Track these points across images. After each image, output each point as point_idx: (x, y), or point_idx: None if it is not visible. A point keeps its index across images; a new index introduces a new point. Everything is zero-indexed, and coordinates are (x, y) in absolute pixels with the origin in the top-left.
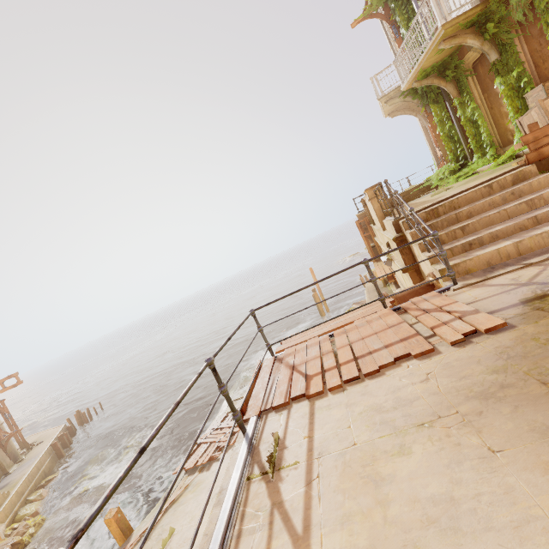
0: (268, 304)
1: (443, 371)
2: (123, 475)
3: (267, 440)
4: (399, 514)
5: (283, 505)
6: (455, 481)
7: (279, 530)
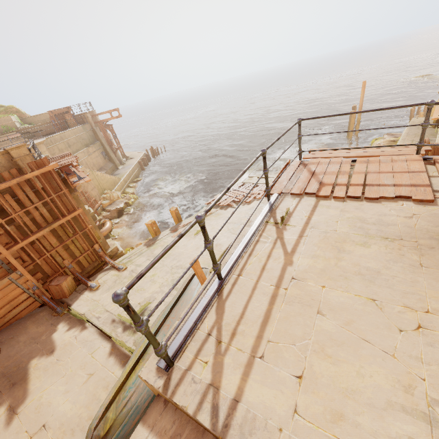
0: (315, 118)
1: (428, 217)
2: (221, 196)
3: (281, 209)
4: (345, 265)
5: (283, 239)
6: (386, 267)
7: (278, 247)
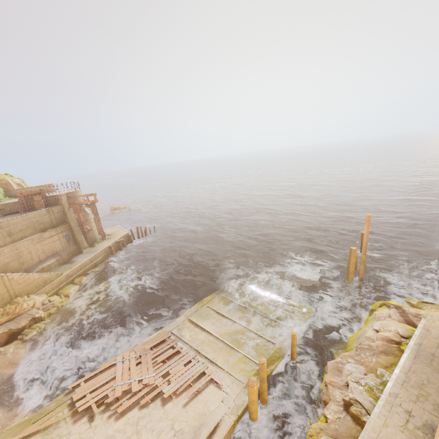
0: None
1: None
2: None
3: None
4: None
5: None
6: None
7: None
